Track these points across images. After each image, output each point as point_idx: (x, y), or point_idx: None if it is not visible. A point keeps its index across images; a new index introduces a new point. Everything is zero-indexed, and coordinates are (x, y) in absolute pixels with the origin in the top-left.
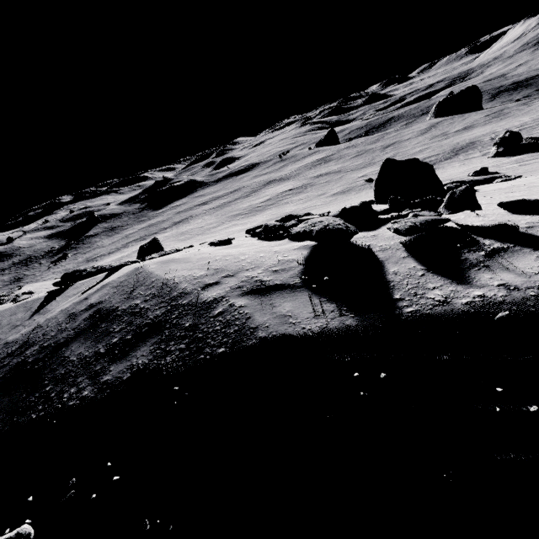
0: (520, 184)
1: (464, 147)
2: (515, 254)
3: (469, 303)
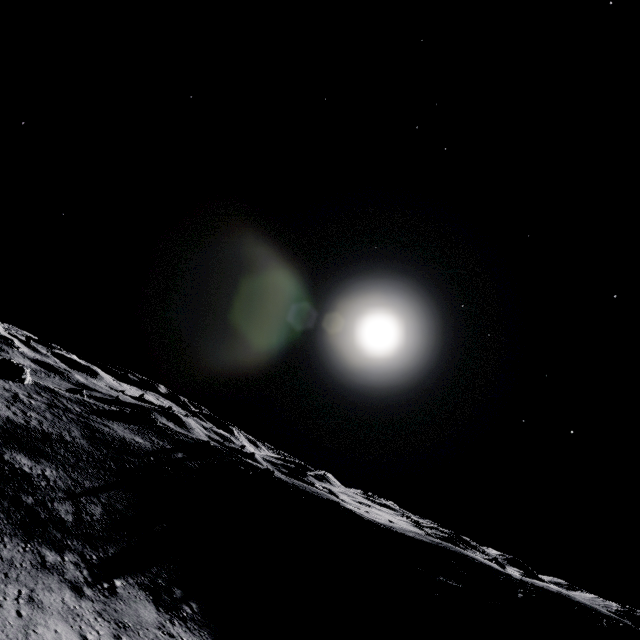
0: None
1: None
2: None
3: None
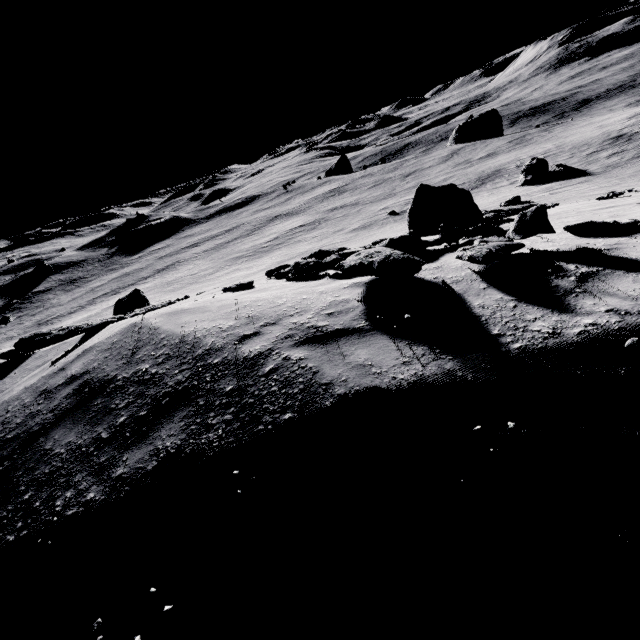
0: (567, 210)
1: (490, 176)
2: (609, 278)
3: (582, 333)
